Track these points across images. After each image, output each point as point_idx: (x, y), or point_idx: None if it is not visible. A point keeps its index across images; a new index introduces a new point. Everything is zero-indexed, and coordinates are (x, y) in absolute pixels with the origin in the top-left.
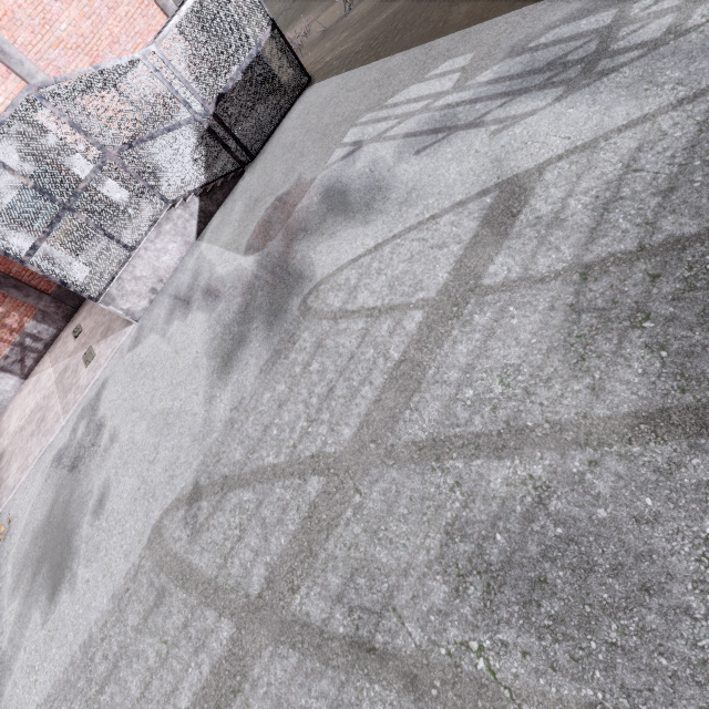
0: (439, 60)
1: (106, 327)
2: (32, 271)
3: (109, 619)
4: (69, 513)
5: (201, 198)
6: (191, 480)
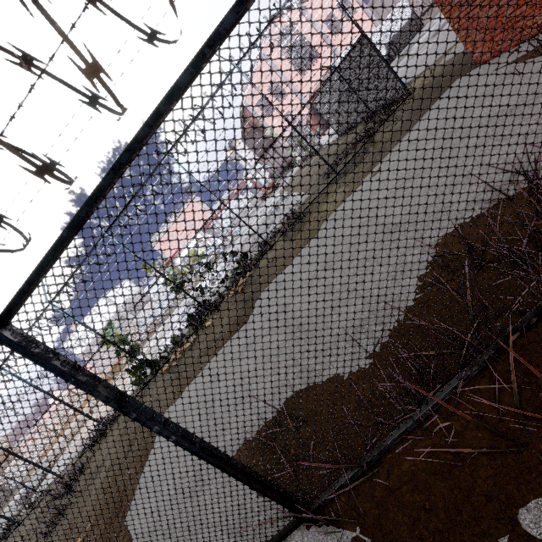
0: None
1: None
2: None
3: None
4: None
5: None
6: None
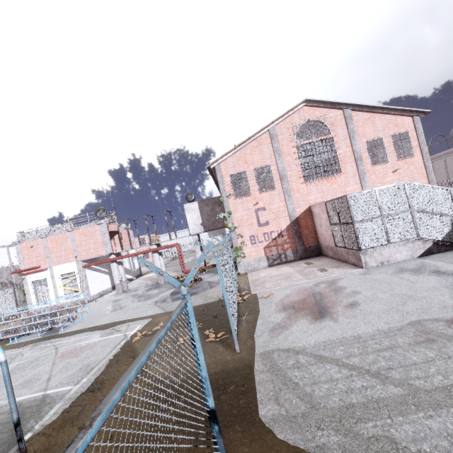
0: None
1: (336, 265)
2: (307, 236)
3: (376, 335)
4: (321, 302)
5: (433, 244)
6: (448, 316)
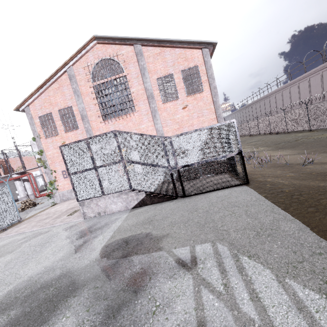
0: (314, 278)
1: None
2: None
3: None
4: None
5: (146, 195)
6: None
